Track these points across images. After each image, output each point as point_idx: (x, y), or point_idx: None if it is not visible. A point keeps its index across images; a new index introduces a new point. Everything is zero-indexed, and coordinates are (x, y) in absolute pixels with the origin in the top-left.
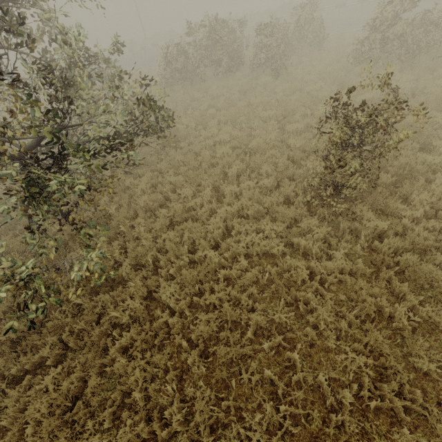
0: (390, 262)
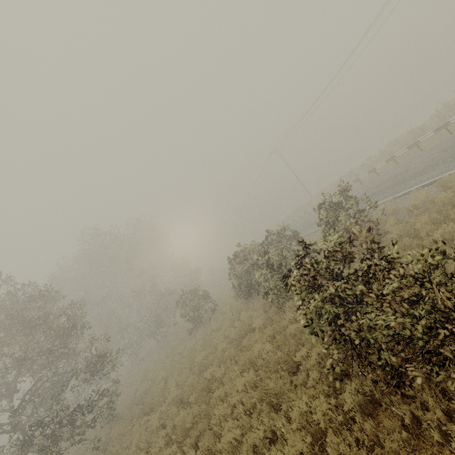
0: None
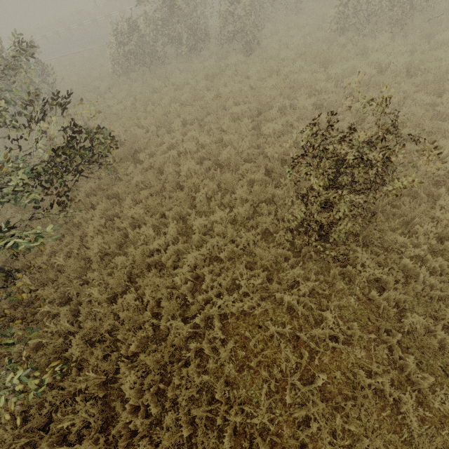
0: (392, 329)
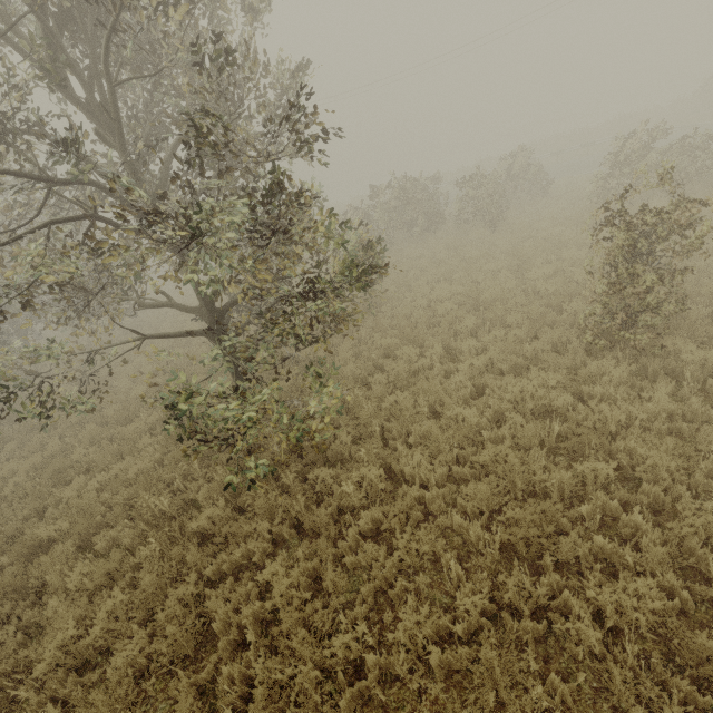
0: None
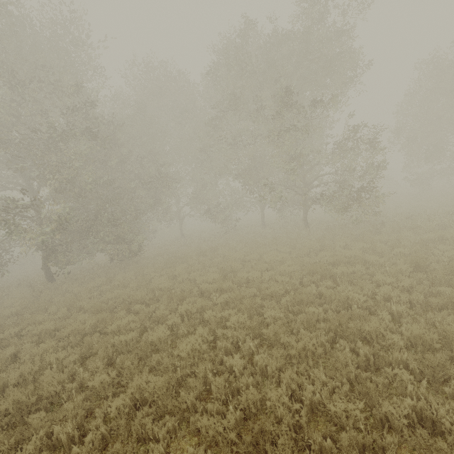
0: None
